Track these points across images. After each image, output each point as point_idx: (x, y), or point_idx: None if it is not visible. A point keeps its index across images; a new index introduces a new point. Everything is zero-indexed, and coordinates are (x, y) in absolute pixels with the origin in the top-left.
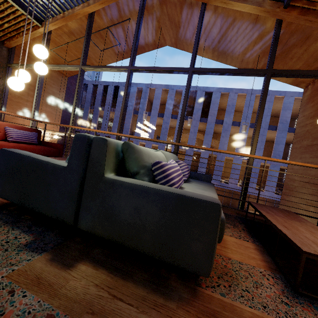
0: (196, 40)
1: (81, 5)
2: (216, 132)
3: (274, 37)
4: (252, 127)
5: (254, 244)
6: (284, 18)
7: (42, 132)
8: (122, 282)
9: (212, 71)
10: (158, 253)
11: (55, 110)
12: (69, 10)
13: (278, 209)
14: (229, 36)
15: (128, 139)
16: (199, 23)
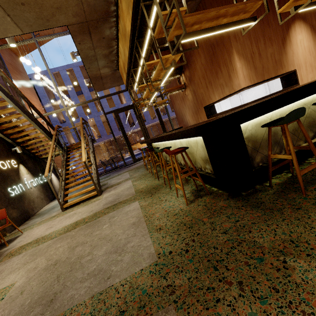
0: None
1: None
2: None
3: None
4: None
5: None
6: None
7: (36, 105)
8: None
9: None
10: None
11: (30, 86)
12: None
13: None
14: None
15: None
16: None
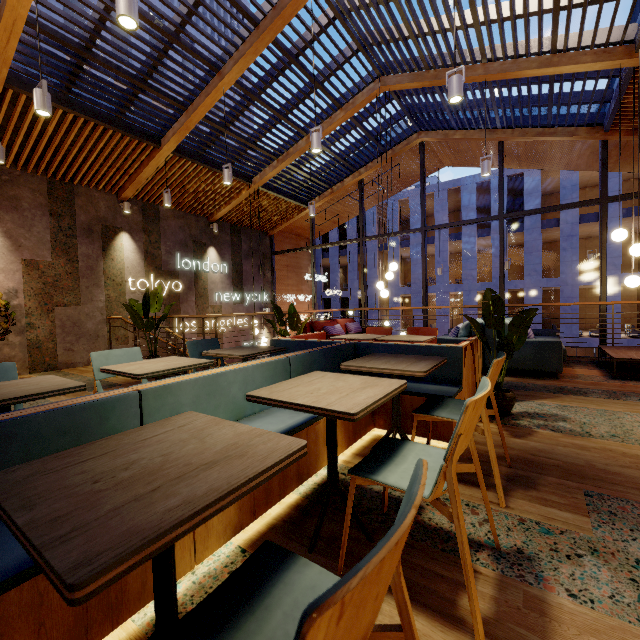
0: (500, 184)
1: (350, 176)
2: (548, 240)
3: (601, 160)
4: (628, 217)
5: (599, 370)
6: (609, 139)
7: (303, 317)
8: (523, 378)
9: (529, 213)
10: (535, 368)
11: (309, 285)
12: (337, 184)
13: (625, 347)
14: (540, 150)
15: (452, 310)
16: (499, 164)
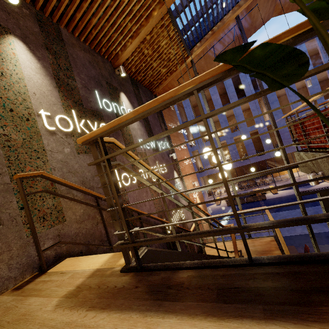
0: None
1: (229, 12)
2: None
3: None
4: None
5: None
6: None
7: (187, 161)
8: None
9: None
10: None
11: (182, 137)
12: (217, 24)
13: None
14: None
15: None
16: None
